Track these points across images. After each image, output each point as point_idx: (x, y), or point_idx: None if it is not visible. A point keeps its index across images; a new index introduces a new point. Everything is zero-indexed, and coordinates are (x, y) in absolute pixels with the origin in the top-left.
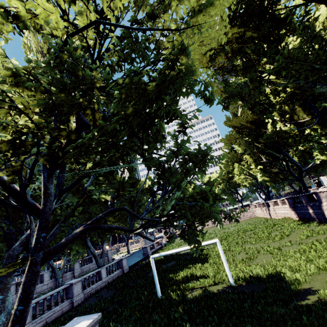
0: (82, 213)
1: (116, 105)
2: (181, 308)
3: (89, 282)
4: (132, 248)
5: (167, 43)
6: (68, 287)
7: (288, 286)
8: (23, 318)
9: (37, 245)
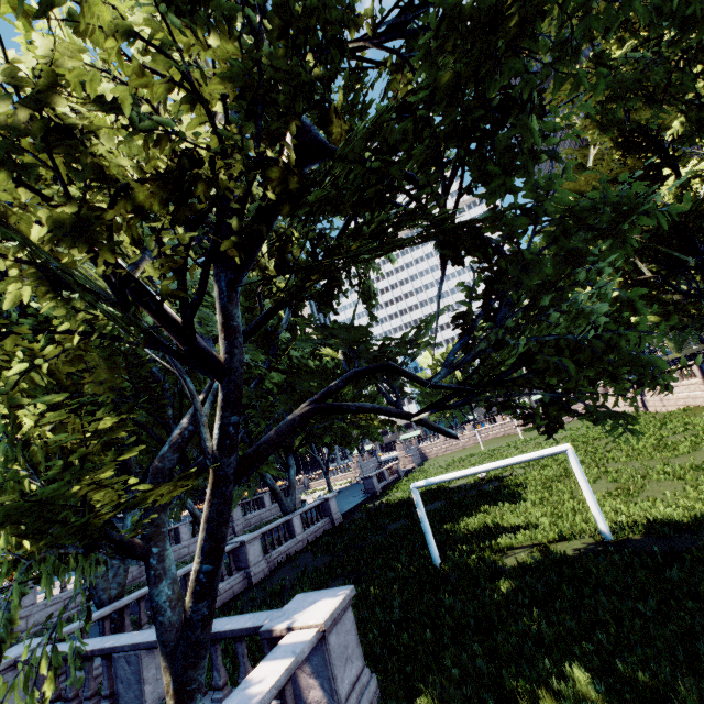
0: (282, 386)
1: (424, 57)
2: (503, 583)
3: (273, 541)
4: (335, 481)
5: None
6: (236, 549)
7: None
8: (213, 589)
9: (224, 441)
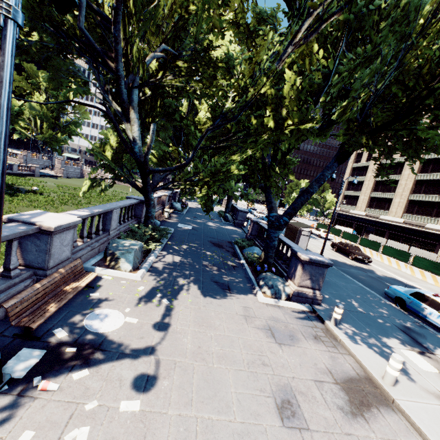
0: None
1: None
2: None
3: None
4: None
5: None
6: None
7: None
8: None
9: None
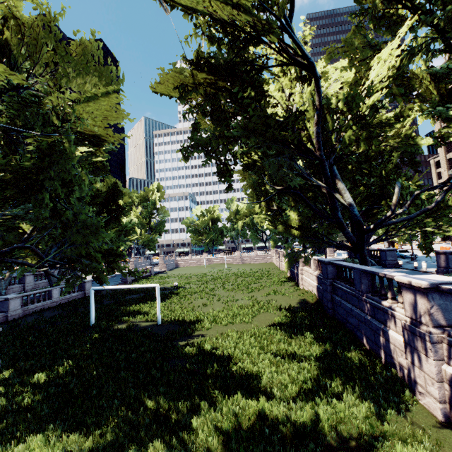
0: None
1: None
2: (97, 335)
3: (34, 300)
4: None
5: (55, 120)
6: (3, 301)
7: (189, 331)
8: None
9: None
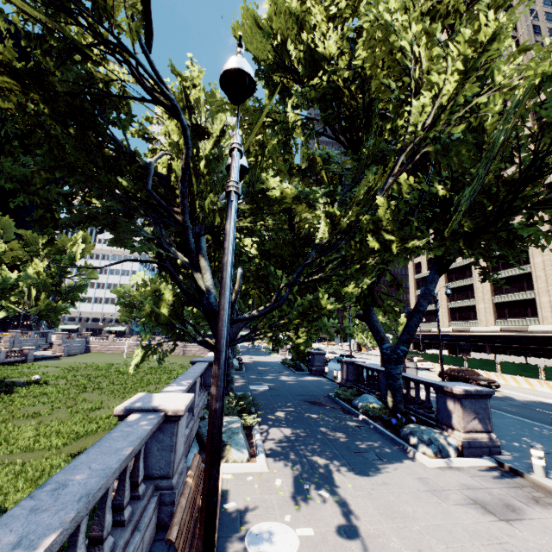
0: None
1: None
2: None
3: None
4: None
5: None
6: None
7: None
8: None
9: None
